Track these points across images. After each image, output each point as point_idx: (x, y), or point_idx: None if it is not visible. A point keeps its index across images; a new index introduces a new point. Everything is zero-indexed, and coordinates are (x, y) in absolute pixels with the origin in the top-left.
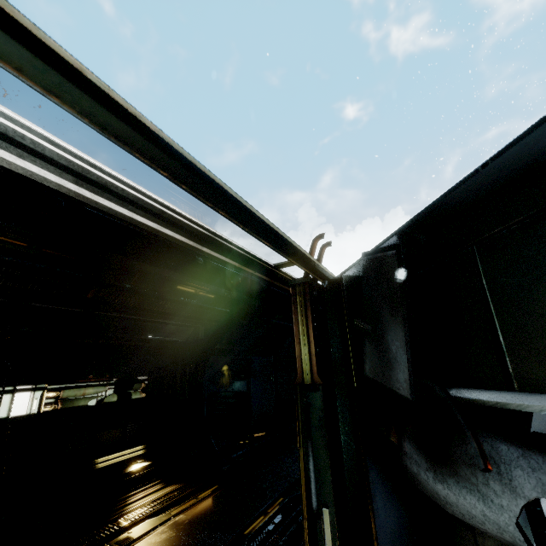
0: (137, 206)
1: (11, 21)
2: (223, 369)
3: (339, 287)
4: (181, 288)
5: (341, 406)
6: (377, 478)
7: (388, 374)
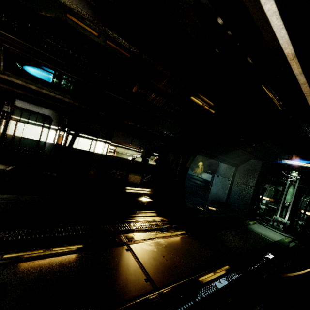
0: None
1: None
2: (199, 164)
3: None
4: (193, 99)
5: None
6: None
7: None
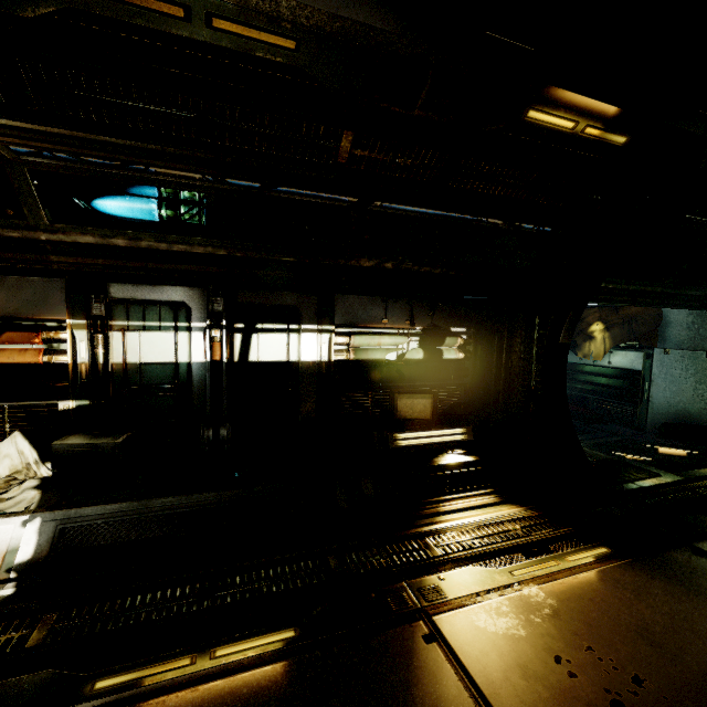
0: None
1: None
2: (593, 329)
3: None
4: (536, 119)
5: None
6: None
7: None
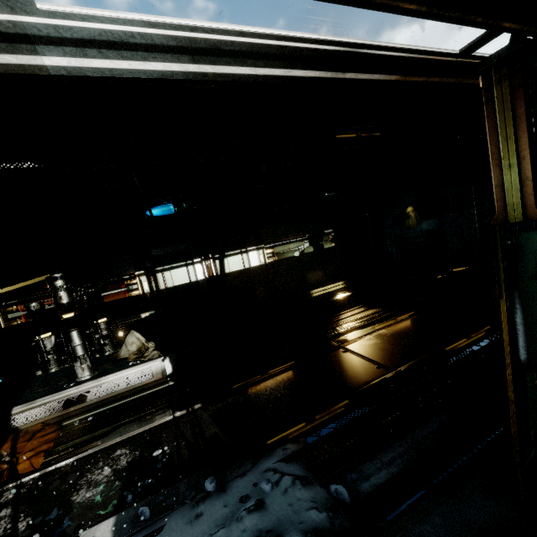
0: (255, 57)
1: None
2: (408, 211)
3: None
4: (340, 137)
5: None
6: None
7: None
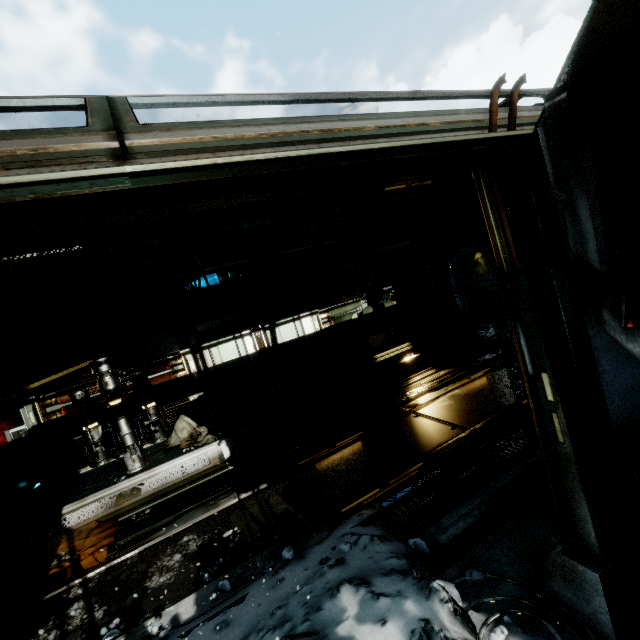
0: None
1: (183, 168)
2: (476, 258)
3: (538, 146)
4: (389, 190)
5: (559, 284)
6: (603, 346)
7: (584, 246)
